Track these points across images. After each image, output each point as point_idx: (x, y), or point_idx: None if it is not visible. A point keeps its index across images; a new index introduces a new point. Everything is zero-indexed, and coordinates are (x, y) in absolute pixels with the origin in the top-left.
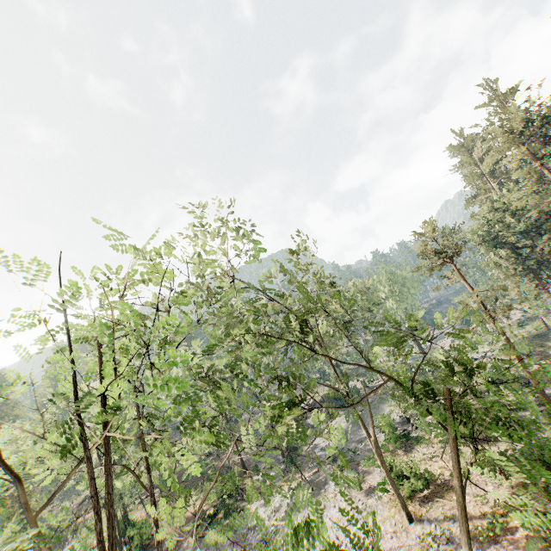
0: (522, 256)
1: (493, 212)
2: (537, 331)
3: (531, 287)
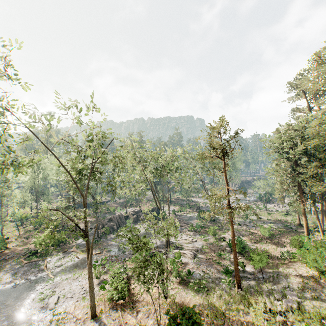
0: (299, 171)
1: (294, 131)
2: (292, 223)
3: (296, 196)
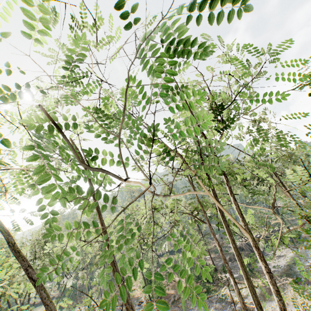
0: None
1: None
2: None
3: None
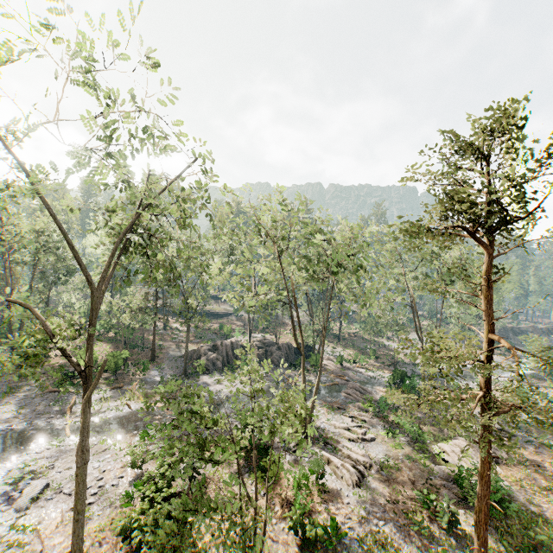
0: None
1: None
2: None
3: None
